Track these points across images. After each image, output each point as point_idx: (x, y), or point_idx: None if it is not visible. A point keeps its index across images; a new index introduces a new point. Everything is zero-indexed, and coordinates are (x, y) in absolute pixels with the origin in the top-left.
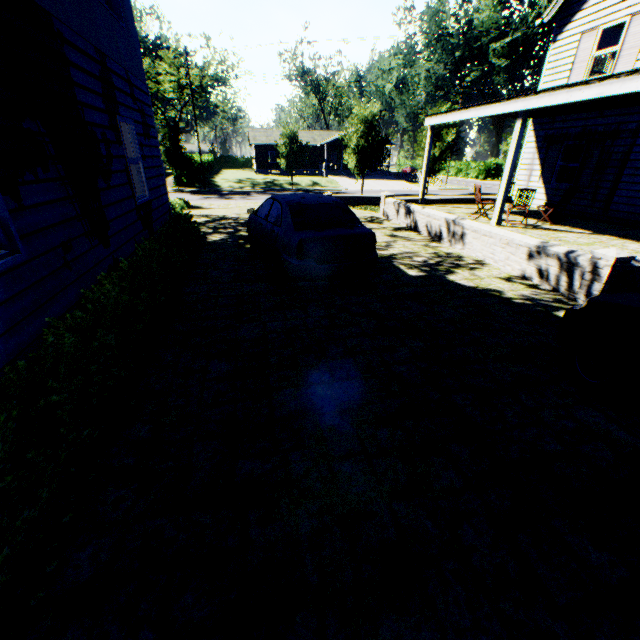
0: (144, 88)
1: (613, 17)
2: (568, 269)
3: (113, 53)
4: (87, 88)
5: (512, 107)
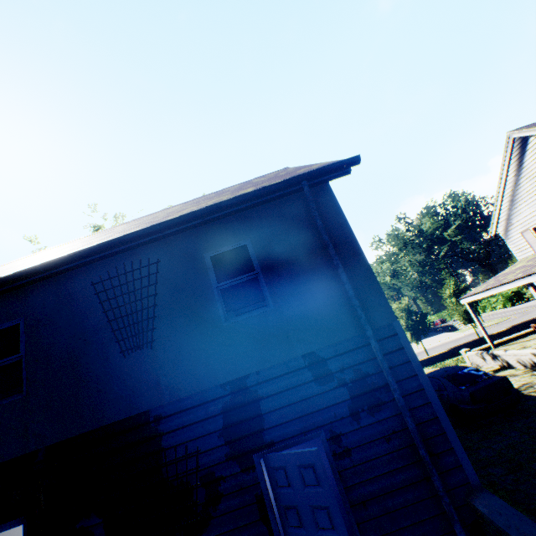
0: None
1: (532, 223)
2: None
3: None
4: None
5: (518, 283)
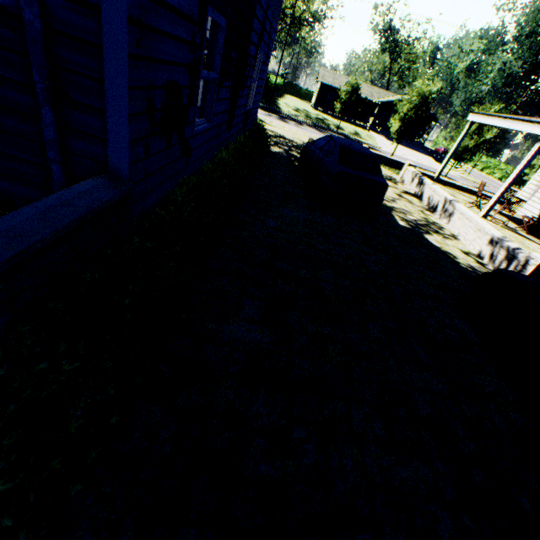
0: (275, 28)
1: None
2: (509, 260)
3: (272, 5)
4: (255, 31)
5: (539, 130)
